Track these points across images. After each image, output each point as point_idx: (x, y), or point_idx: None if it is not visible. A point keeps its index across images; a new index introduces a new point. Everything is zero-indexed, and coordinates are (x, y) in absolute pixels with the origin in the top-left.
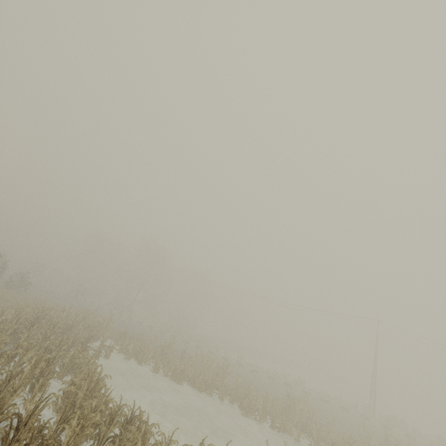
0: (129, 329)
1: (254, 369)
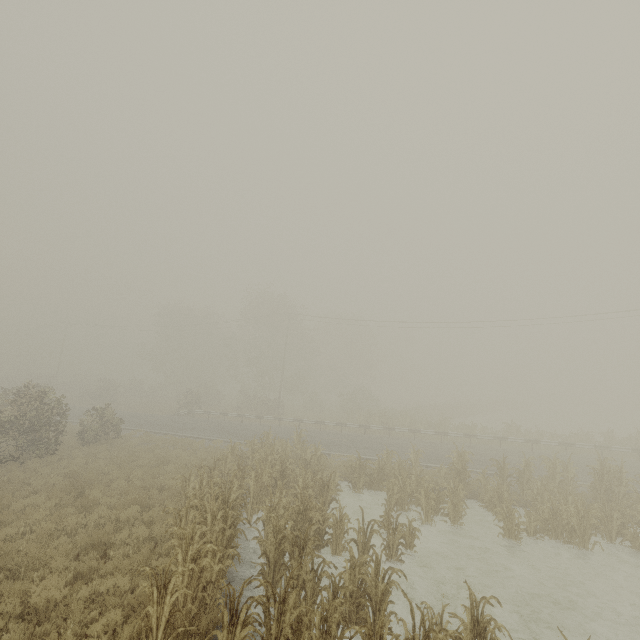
0: (323, 442)
1: (564, 442)
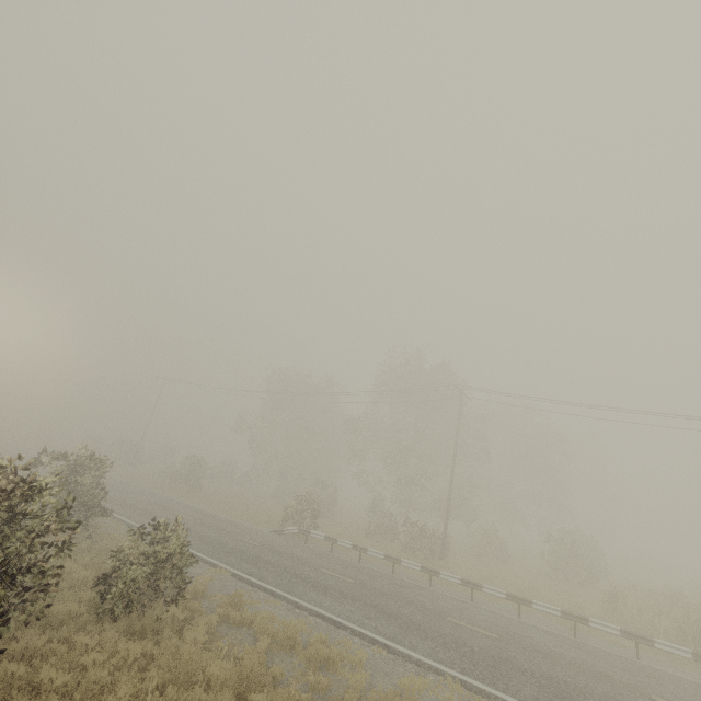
0: None
1: None
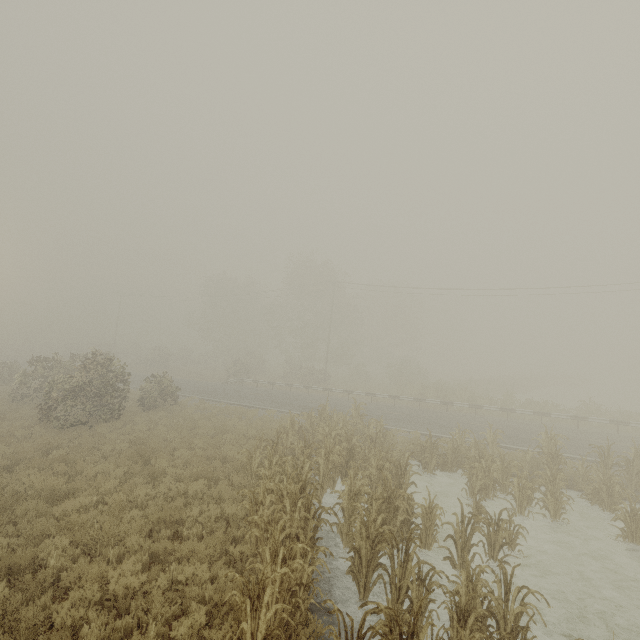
0: (378, 416)
1: None
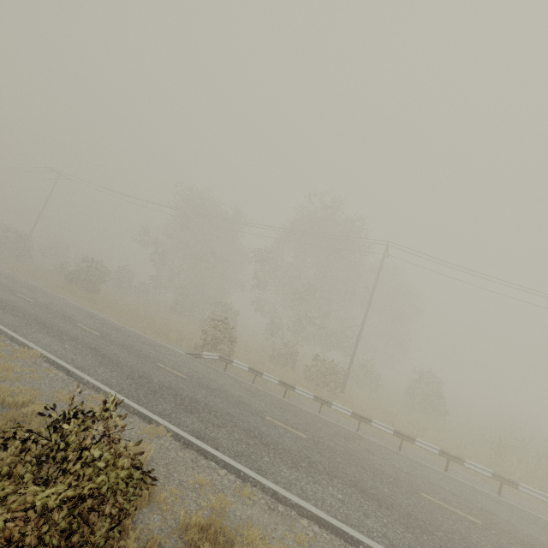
0: None
1: None
